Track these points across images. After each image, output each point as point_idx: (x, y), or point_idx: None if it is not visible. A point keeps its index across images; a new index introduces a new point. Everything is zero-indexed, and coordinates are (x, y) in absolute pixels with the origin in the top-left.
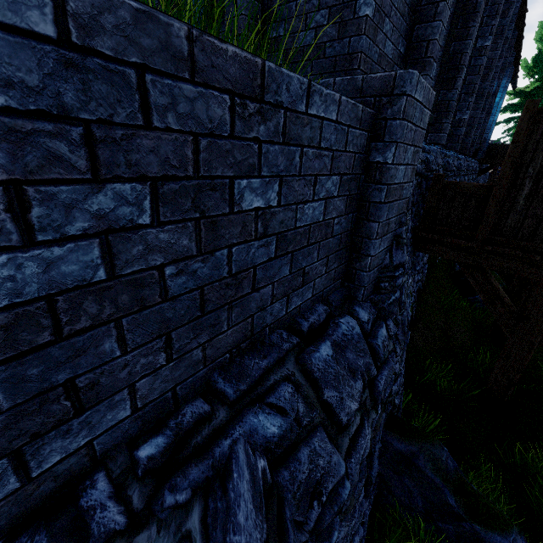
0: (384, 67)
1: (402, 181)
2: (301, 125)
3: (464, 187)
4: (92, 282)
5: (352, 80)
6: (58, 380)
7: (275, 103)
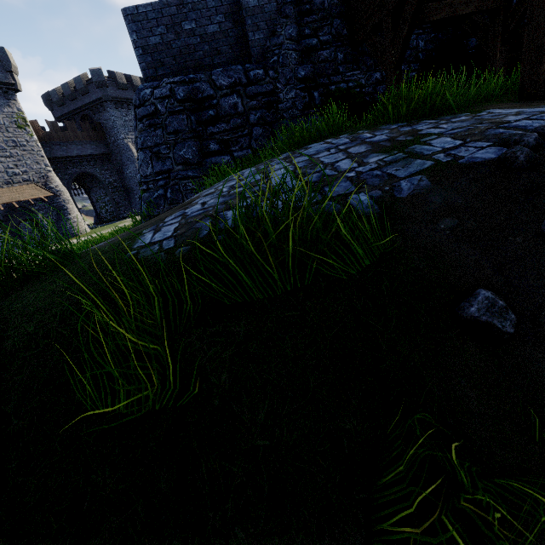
0: None
1: (259, 5)
2: (198, 5)
3: None
4: (160, 43)
5: None
6: (159, 59)
7: (187, 4)
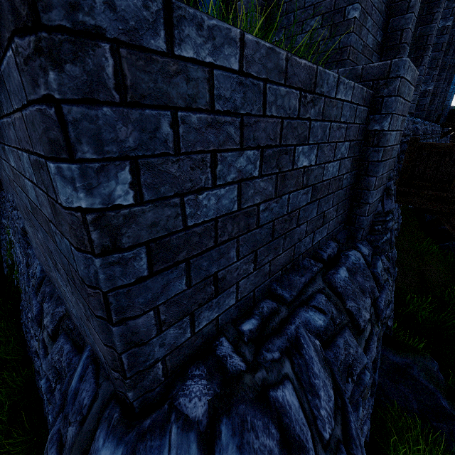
0: (366, 55)
1: (393, 144)
2: (331, 107)
3: (438, 146)
4: (231, 212)
5: (353, 69)
6: (212, 272)
7: (320, 93)
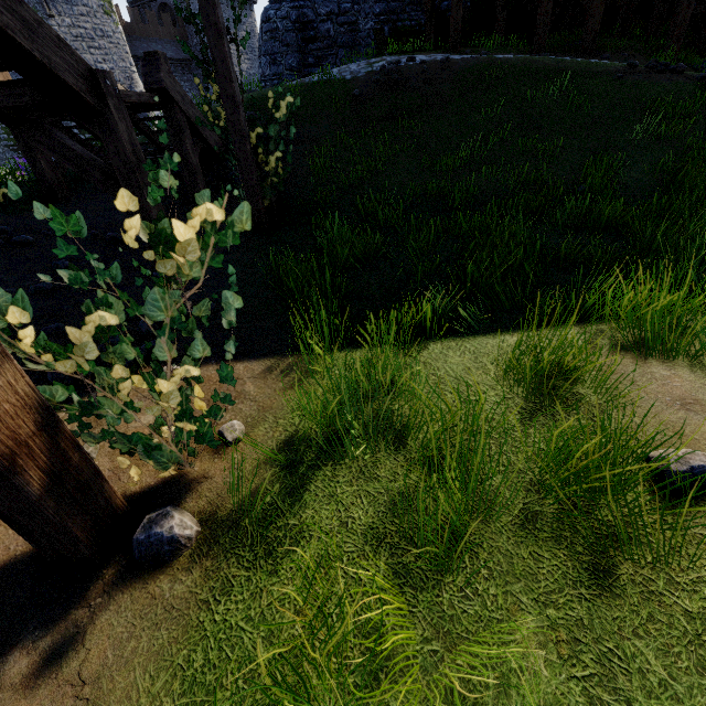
0: None
1: None
2: None
3: None
4: None
5: None
6: None
7: None
